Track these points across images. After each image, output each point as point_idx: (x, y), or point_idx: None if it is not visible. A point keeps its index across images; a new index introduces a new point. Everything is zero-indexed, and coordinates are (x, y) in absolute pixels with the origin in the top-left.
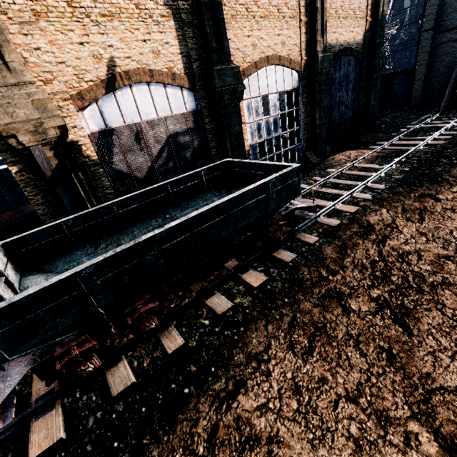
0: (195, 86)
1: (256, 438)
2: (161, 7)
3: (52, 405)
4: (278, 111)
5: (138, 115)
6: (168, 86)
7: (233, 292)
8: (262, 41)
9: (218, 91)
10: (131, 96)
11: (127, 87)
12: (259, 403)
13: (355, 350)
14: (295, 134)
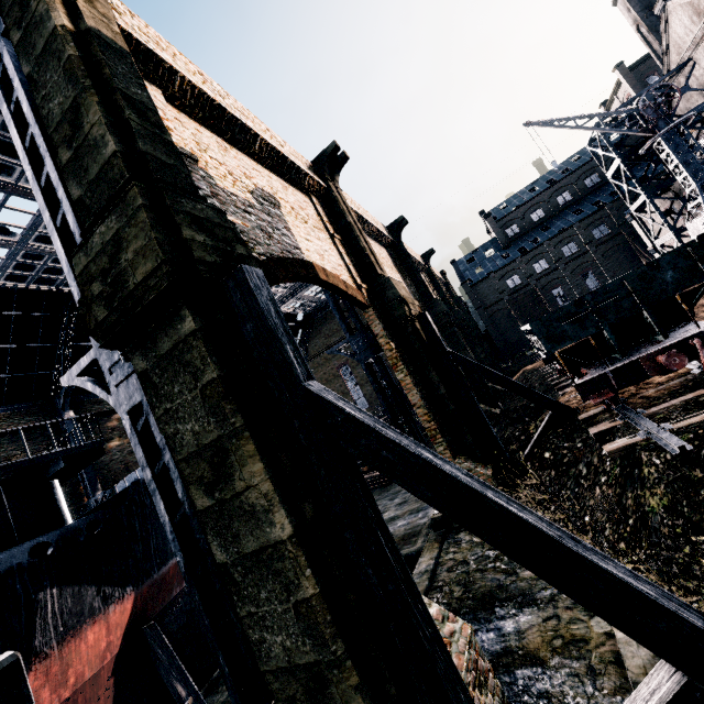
0: None
1: None
2: (393, 266)
3: None
4: None
5: None
6: None
7: None
8: None
9: (447, 312)
10: None
11: None
12: None
13: None
14: None
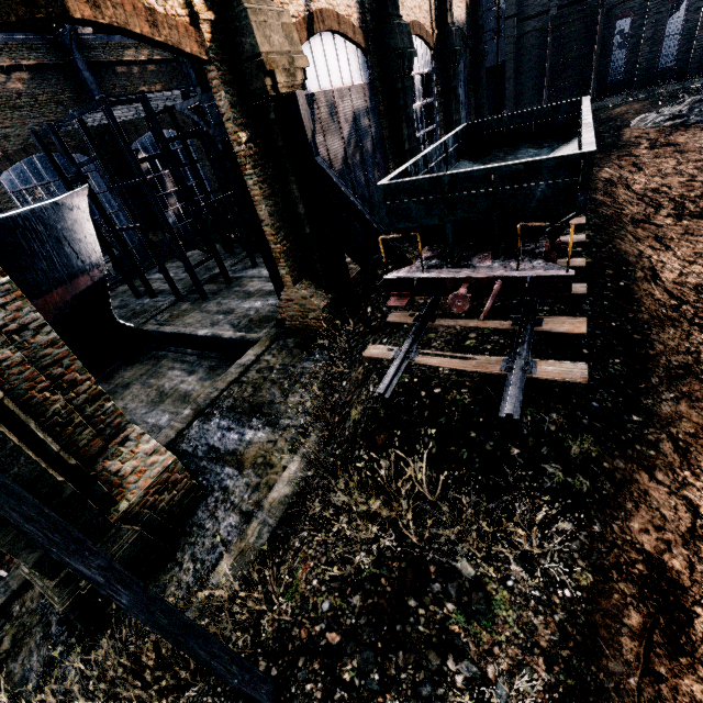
0: (369, 48)
1: (699, 285)
2: None
3: (539, 317)
4: (421, 99)
5: (329, 79)
6: (347, 42)
7: (567, 233)
8: (406, 0)
9: (402, 54)
10: (321, 49)
11: (318, 35)
12: (677, 273)
13: (695, 237)
14: (434, 134)
